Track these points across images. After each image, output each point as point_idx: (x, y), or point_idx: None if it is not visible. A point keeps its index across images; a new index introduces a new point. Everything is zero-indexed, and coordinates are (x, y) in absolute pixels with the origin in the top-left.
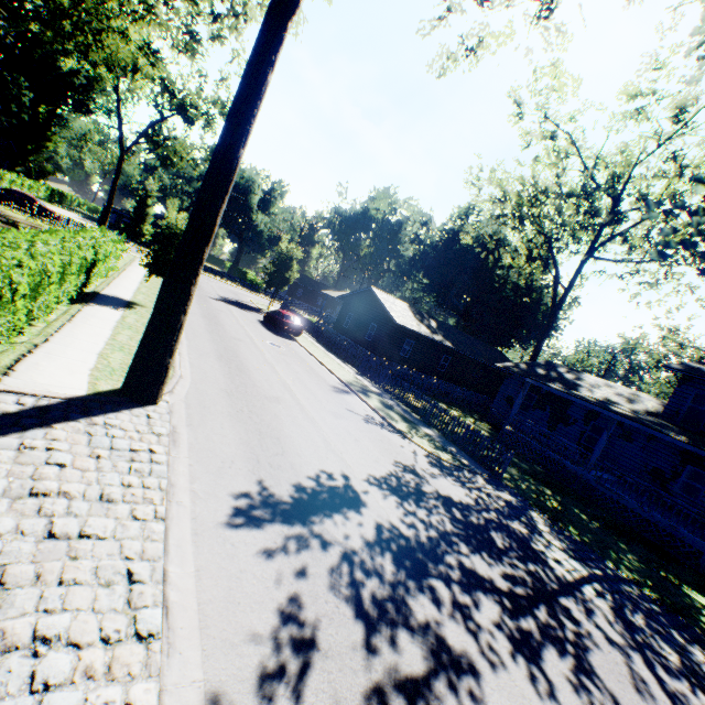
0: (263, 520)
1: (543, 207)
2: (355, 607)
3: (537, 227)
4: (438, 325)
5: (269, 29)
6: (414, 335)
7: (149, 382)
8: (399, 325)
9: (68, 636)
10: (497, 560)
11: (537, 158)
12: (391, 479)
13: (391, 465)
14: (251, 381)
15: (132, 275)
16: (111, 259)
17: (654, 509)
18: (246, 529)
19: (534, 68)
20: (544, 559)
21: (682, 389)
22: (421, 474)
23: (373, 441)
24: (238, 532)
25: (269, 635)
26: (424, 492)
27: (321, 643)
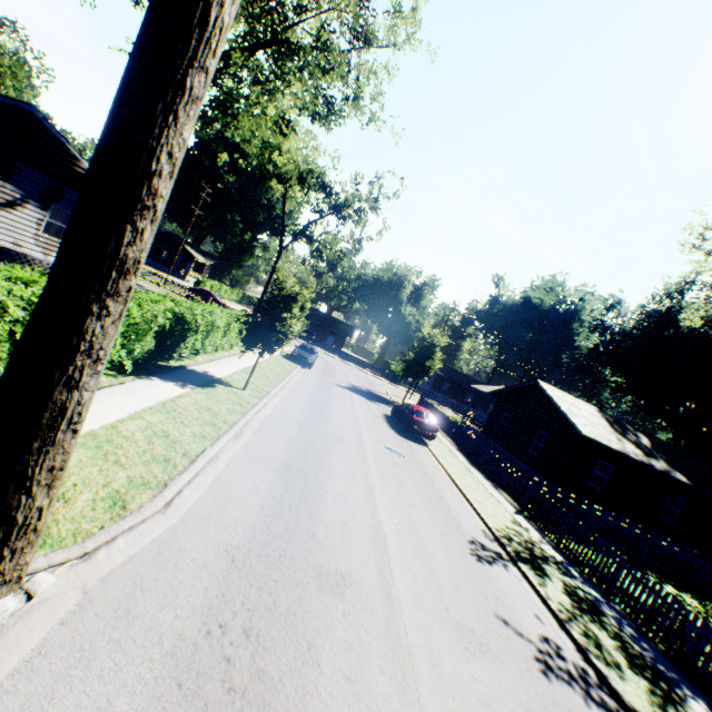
0: None
1: None
2: None
3: None
4: (653, 442)
5: None
6: (613, 455)
7: None
8: (585, 437)
9: None
10: None
11: None
12: None
13: None
14: (310, 525)
15: (255, 356)
16: (229, 336)
17: None
18: None
19: None
20: None
21: None
22: None
23: None
24: None
25: None
26: None
27: None
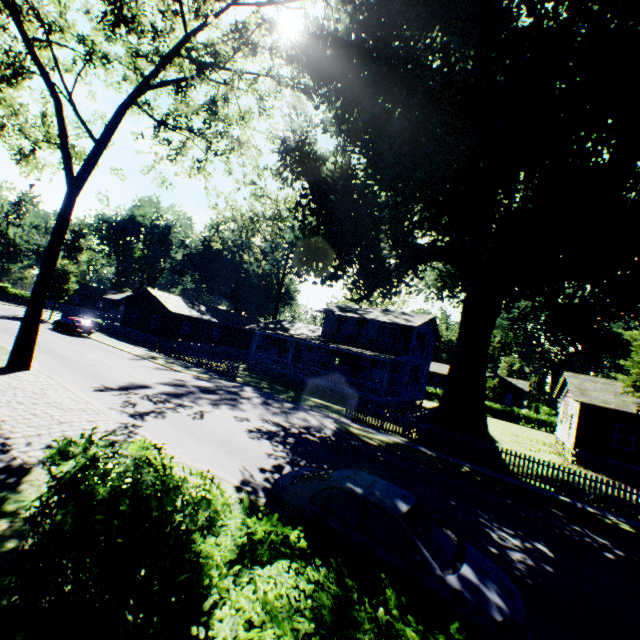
0: (109, 391)
1: (260, 224)
2: (151, 401)
3: (262, 235)
4: (208, 308)
5: (69, 202)
6: (189, 318)
7: (26, 359)
8: (175, 313)
9: (64, 402)
10: (216, 395)
11: (245, 198)
12: (169, 383)
13: (170, 379)
14: (73, 360)
15: None
16: None
17: (317, 378)
18: (103, 392)
19: (205, 187)
20: (241, 394)
21: (326, 320)
22: (187, 381)
23: (160, 374)
24: (101, 393)
25: (122, 403)
26: (187, 385)
27: (139, 404)
